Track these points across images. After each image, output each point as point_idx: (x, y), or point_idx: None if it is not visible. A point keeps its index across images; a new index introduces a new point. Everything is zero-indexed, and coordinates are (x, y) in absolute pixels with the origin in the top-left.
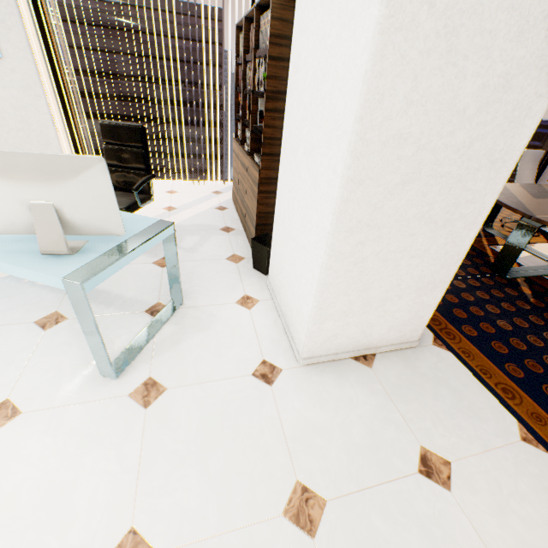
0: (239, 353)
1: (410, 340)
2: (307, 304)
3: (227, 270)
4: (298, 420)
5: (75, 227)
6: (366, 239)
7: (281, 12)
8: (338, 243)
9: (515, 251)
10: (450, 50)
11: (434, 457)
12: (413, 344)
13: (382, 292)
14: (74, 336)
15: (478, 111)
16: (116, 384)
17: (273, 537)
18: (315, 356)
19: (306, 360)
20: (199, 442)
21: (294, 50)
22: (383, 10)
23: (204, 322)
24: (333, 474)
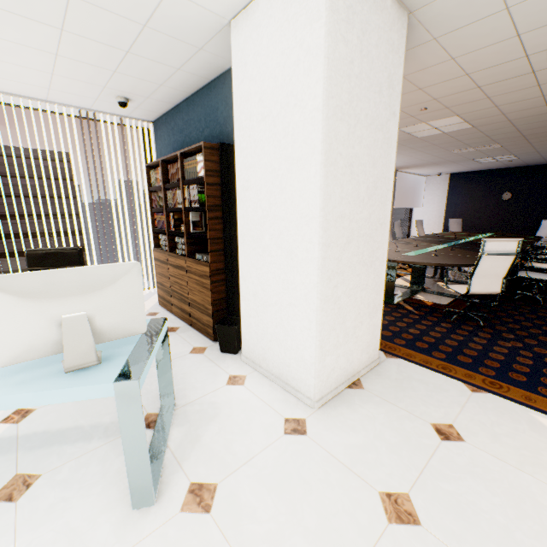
0: (261, 422)
1: (374, 359)
2: (309, 348)
3: (198, 361)
4: (346, 449)
5: (100, 334)
6: (337, 283)
7: (211, 157)
8: (324, 289)
9: (391, 284)
10: (352, 173)
11: (442, 426)
12: (377, 362)
13: (352, 321)
14: (65, 489)
15: (368, 199)
16: (158, 508)
17: (396, 544)
18: (324, 396)
19: (319, 402)
20: (283, 510)
21: (241, 178)
22: (323, 157)
23: (209, 411)
24: (397, 472)
